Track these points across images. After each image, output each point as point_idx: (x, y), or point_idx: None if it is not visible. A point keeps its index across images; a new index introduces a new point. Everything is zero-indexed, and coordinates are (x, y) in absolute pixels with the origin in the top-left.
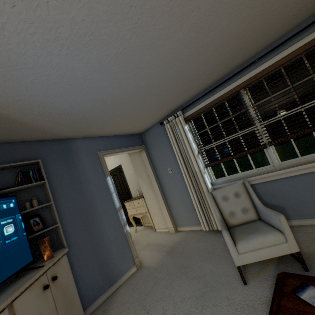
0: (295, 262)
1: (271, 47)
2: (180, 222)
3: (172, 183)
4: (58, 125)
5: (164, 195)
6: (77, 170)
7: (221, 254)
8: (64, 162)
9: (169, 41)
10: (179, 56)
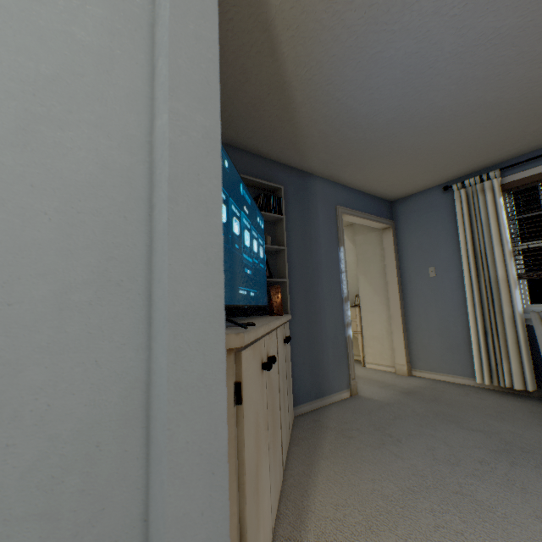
0: None
1: None
2: (423, 362)
3: (429, 293)
4: (321, 143)
5: (403, 310)
6: (309, 220)
7: (528, 420)
8: (299, 203)
9: None
10: None
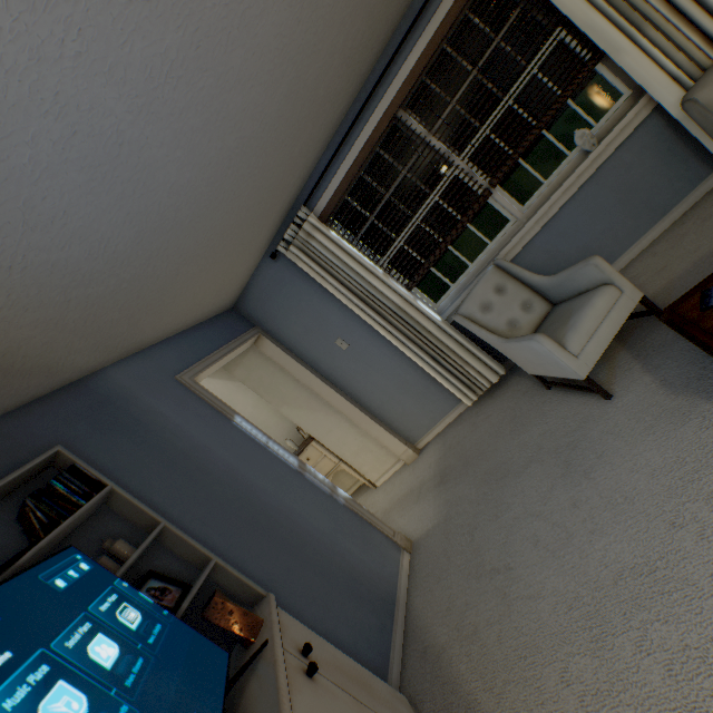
0: (641, 323)
1: (413, 12)
2: (416, 429)
3: (360, 366)
4: (59, 334)
5: (355, 401)
6: (158, 435)
7: (534, 405)
8: (116, 431)
9: (272, 2)
10: (289, 49)
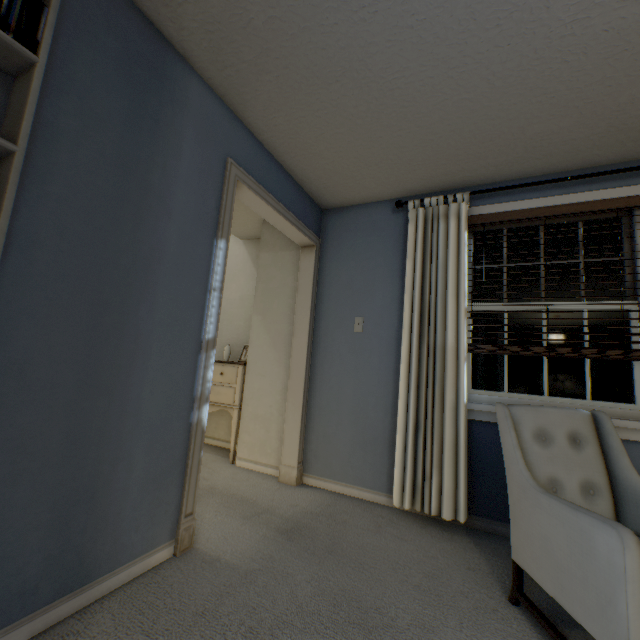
0: None
1: None
2: (322, 463)
3: (349, 357)
4: None
5: (309, 378)
6: (153, 147)
7: (474, 596)
8: (130, 91)
9: None
10: None
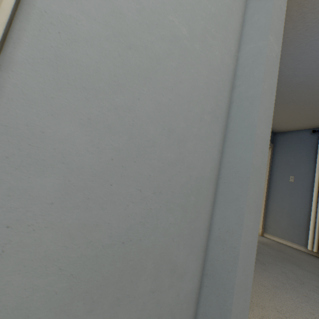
0: None
1: None
2: (272, 230)
3: (286, 191)
4: None
5: (266, 197)
6: None
7: None
8: None
9: None
10: None
